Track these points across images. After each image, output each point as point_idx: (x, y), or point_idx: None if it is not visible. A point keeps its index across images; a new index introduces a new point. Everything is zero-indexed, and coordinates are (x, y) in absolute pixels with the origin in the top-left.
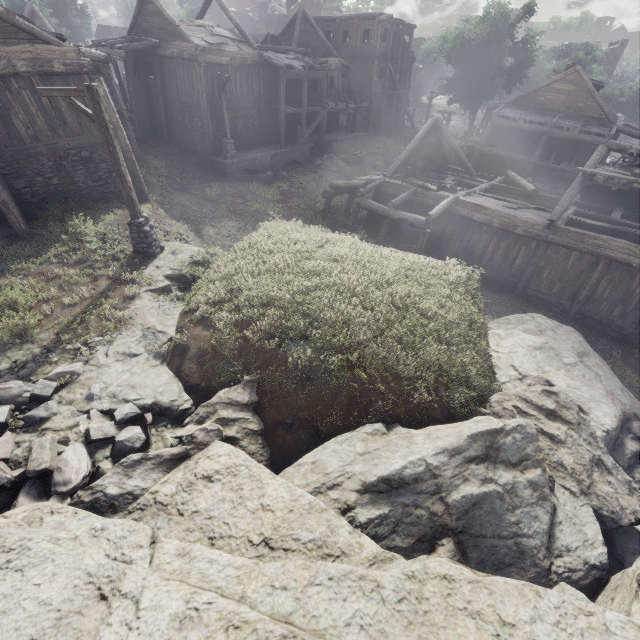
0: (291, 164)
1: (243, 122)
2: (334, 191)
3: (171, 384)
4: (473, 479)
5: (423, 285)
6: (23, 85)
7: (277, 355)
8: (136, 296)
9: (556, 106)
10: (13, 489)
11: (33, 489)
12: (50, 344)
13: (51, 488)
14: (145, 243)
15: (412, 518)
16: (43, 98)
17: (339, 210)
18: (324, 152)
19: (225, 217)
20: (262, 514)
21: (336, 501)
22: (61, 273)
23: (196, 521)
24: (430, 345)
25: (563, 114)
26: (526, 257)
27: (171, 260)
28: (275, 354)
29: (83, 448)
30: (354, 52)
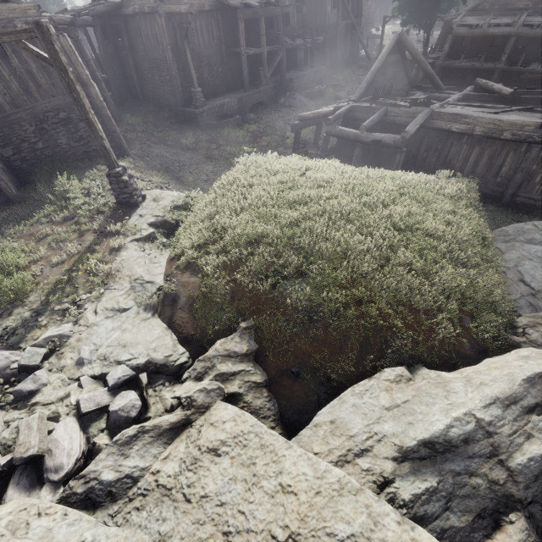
0: (257, 106)
1: (208, 70)
2: (302, 123)
3: (164, 338)
4: (538, 434)
5: (422, 202)
6: None
7: (272, 297)
8: (122, 247)
9: (523, 3)
10: (4, 477)
11: (23, 477)
12: (39, 306)
13: (43, 474)
14: (126, 193)
15: (467, 489)
16: (13, 61)
17: (308, 143)
18: (286, 90)
19: (202, 163)
20: (283, 498)
21: (368, 472)
22: (49, 232)
23: (206, 509)
24: (444, 269)
25: (531, 11)
26: (514, 163)
27: (153, 207)
28: (270, 296)
29: (75, 423)
30: None
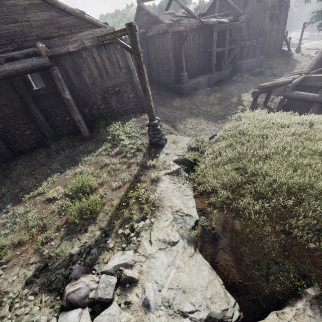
0: (218, 82)
1: (190, 63)
2: (260, 91)
3: (214, 282)
4: None
5: None
6: (88, 54)
7: None
8: (158, 179)
9: None
10: None
11: None
12: (106, 227)
13: None
14: (157, 137)
15: None
16: (97, 60)
17: (260, 104)
18: (237, 72)
19: (187, 117)
20: None
21: None
22: (108, 162)
23: None
24: None
25: None
26: None
27: (174, 148)
28: None
29: None
30: (251, 10)
